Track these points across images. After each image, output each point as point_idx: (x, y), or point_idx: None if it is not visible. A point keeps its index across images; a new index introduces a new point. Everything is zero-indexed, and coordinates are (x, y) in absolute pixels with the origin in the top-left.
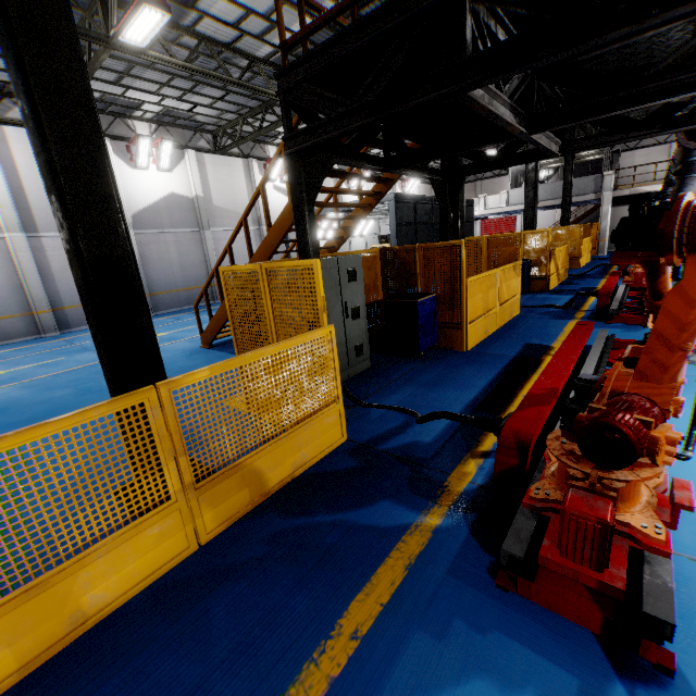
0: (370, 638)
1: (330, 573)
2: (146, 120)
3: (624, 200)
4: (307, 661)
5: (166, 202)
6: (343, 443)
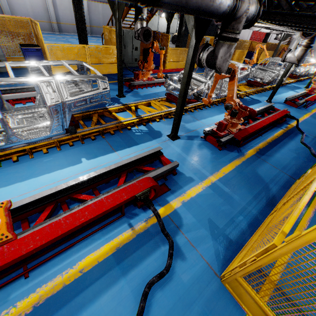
0: None
1: None
2: None
3: None
4: None
5: None
6: None
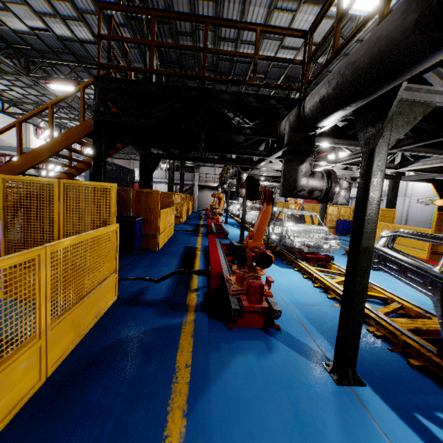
0: (194, 364)
1: (157, 352)
2: None
3: (202, 187)
4: (172, 385)
5: None
6: (116, 300)
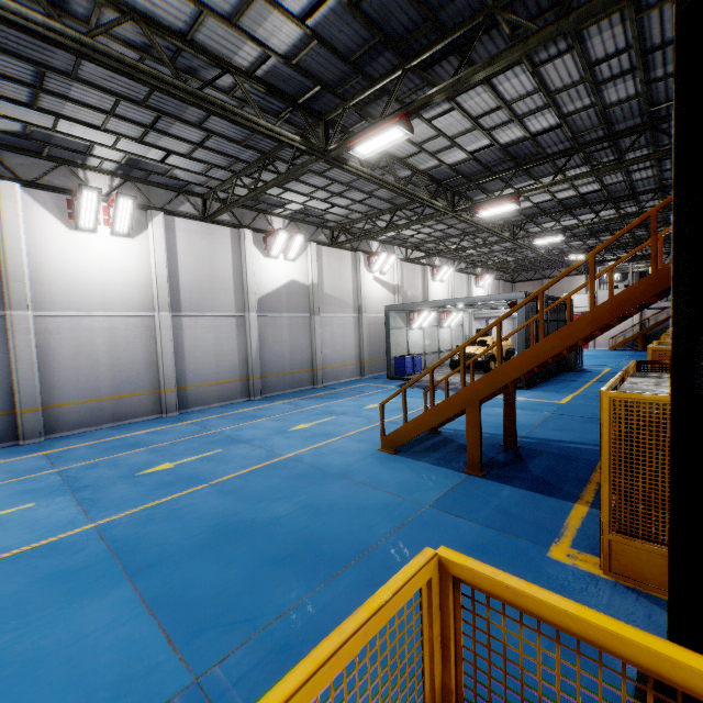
0: None
1: None
2: (282, 216)
3: None
4: None
5: (287, 288)
6: None
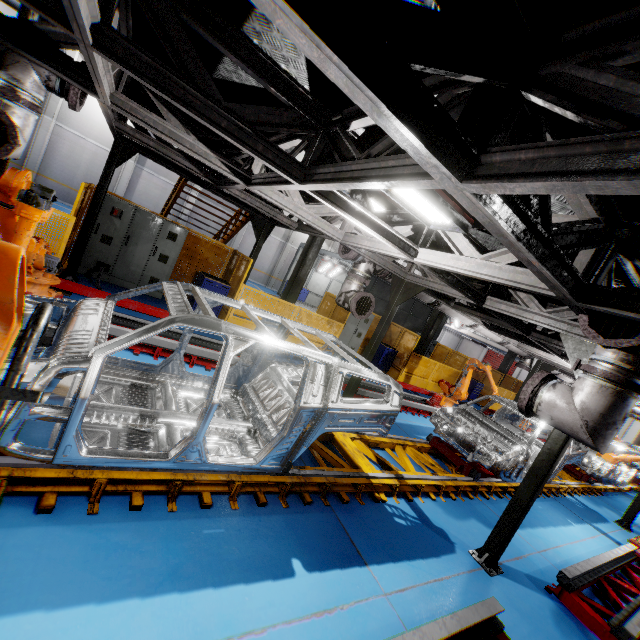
0: None
1: None
2: None
3: None
4: None
5: None
6: None
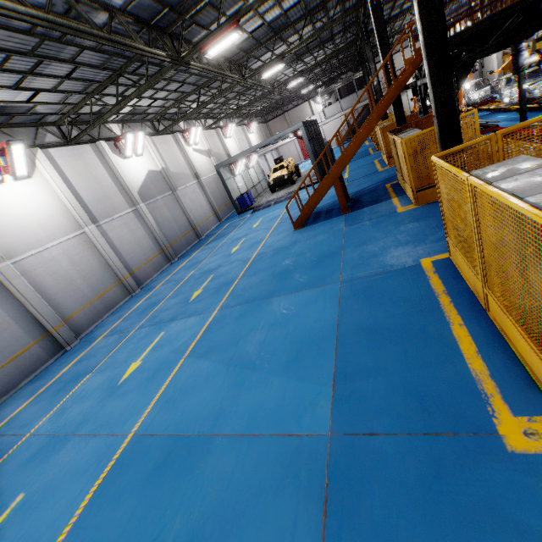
0: None
1: None
2: (115, 121)
3: None
4: None
5: (149, 178)
6: None
